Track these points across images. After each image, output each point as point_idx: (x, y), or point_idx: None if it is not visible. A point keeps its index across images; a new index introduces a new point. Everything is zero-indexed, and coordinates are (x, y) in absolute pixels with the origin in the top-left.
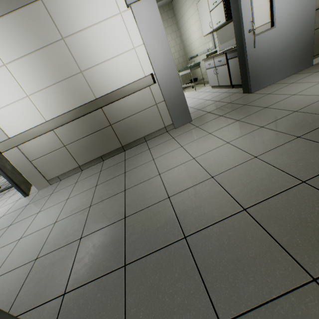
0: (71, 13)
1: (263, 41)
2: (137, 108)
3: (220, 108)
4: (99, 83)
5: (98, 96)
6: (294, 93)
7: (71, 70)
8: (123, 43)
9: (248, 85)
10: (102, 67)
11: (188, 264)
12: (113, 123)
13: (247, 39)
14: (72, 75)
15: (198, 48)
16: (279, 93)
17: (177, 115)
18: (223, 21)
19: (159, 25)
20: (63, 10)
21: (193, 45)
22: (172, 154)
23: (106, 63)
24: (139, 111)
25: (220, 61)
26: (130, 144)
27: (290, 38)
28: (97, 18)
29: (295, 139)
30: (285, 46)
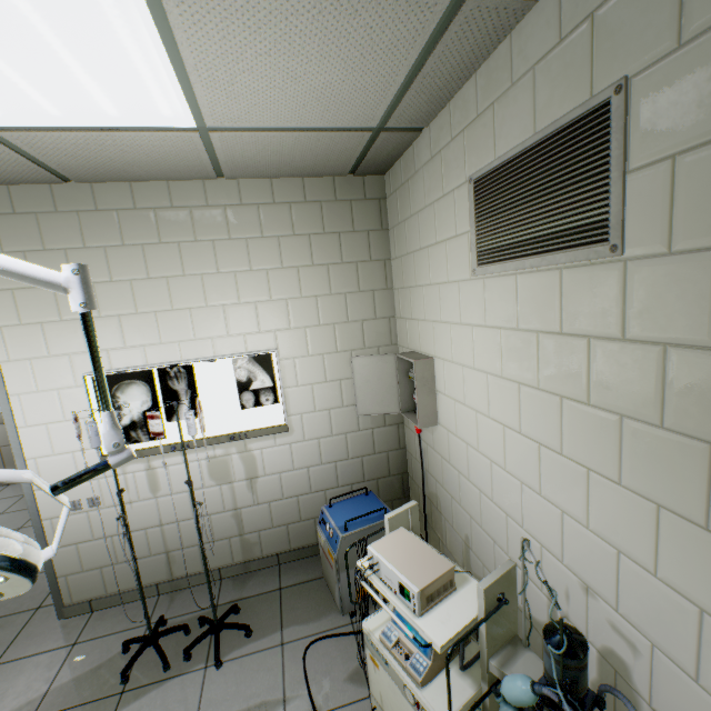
0: None
1: None
2: None
3: None
4: None
5: None
6: None
7: None
8: None
9: None
10: None
11: None
12: None
13: None
14: None
15: None
16: None
17: None
18: None
19: None
20: None
21: None
22: None
23: None
24: None
25: None
26: None
27: None
28: None
29: None
30: None
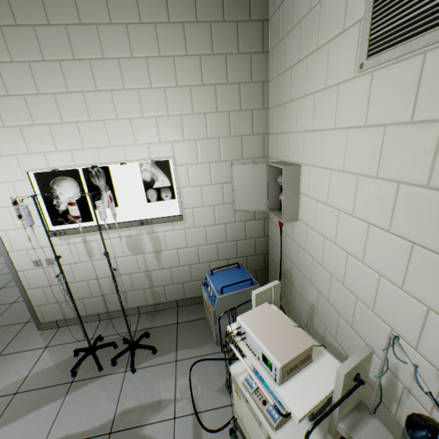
0: None
1: None
2: None
3: None
4: None
5: None
6: None
7: None
8: None
9: None
10: None
11: (1, 312)
12: None
13: None
14: None
15: None
16: None
17: None
18: None
19: None
20: None
21: None
22: None
23: None
24: None
25: None
26: None
27: None
28: None
29: None
30: None
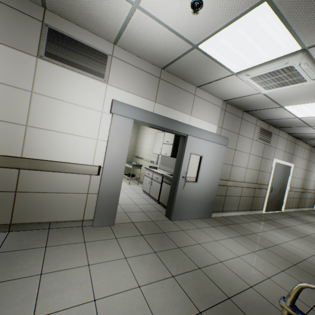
0: (58, 83)
1: (189, 187)
2: (65, 188)
3: (143, 222)
4: (39, 146)
5: (27, 155)
6: (200, 242)
7: (16, 117)
8: (91, 130)
9: (171, 212)
10: (55, 134)
11: None
12: (22, 191)
13: (180, 181)
14: (12, 121)
15: (145, 155)
16: (190, 234)
17: (102, 214)
18: (169, 155)
19: (127, 138)
20: (52, 77)
21: (143, 150)
22: (71, 276)
23: (62, 134)
24: (65, 192)
25: (157, 178)
26: (25, 224)
27: (204, 193)
28: (80, 102)
29: (198, 314)
30: (200, 197)
